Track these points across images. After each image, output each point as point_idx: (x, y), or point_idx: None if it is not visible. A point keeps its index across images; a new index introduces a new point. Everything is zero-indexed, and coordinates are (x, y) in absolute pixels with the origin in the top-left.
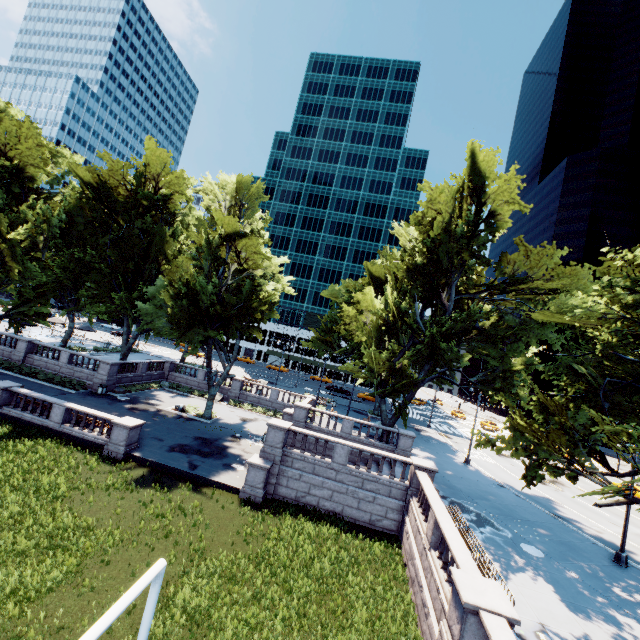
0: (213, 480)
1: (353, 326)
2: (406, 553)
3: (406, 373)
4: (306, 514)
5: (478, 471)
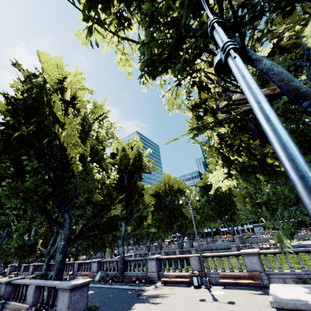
0: None
1: None
2: None
3: None
4: None
5: None
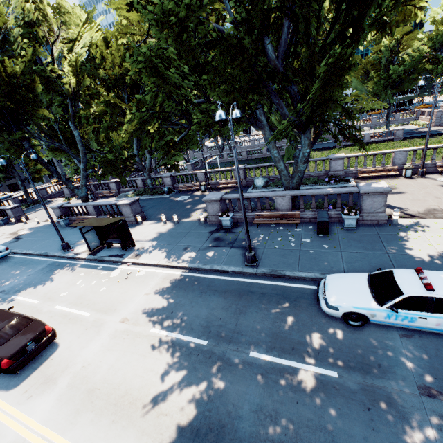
0: None
1: None
2: None
3: None
4: None
5: None
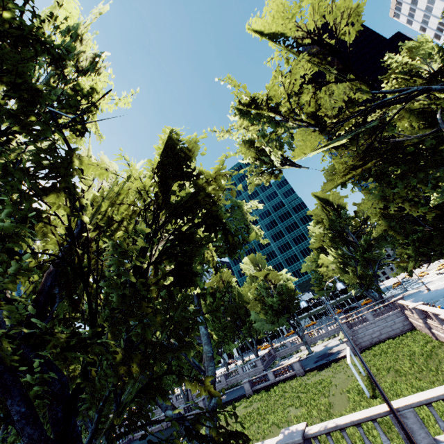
0: (339, 357)
1: (329, 274)
2: (416, 327)
3: (364, 275)
4: (378, 344)
5: (435, 290)
